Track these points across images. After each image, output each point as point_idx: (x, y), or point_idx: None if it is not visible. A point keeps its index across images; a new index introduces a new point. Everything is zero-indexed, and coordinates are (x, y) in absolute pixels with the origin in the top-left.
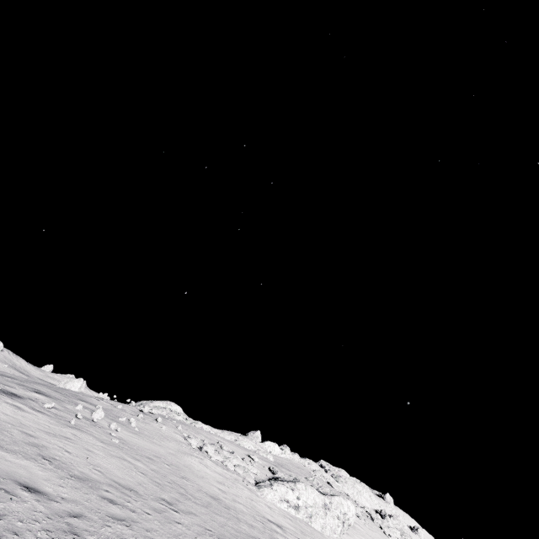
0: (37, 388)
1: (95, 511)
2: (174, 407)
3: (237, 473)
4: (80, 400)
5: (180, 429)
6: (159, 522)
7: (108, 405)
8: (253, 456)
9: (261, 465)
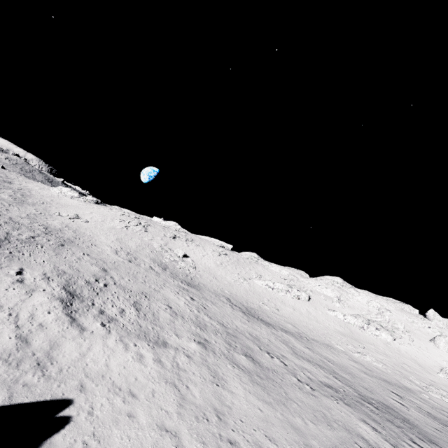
0: None
1: None
2: None
3: None
4: None
5: None
6: None
7: None
8: None
9: None
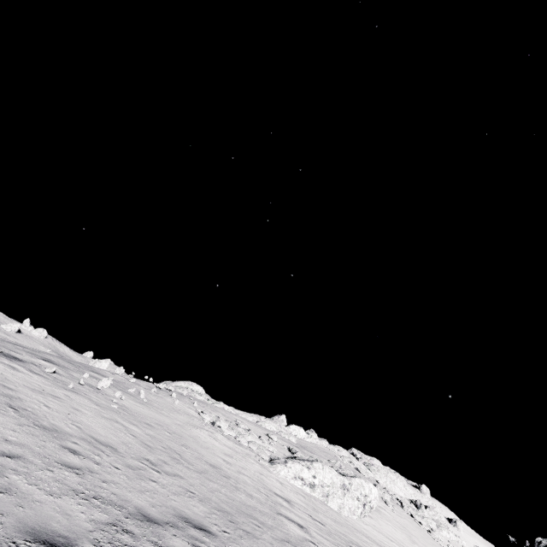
0: (48, 358)
1: (43, 456)
2: (196, 387)
3: (251, 449)
4: (92, 371)
5: (196, 406)
6: (127, 477)
7: (122, 379)
8: (271, 435)
9: (280, 445)
